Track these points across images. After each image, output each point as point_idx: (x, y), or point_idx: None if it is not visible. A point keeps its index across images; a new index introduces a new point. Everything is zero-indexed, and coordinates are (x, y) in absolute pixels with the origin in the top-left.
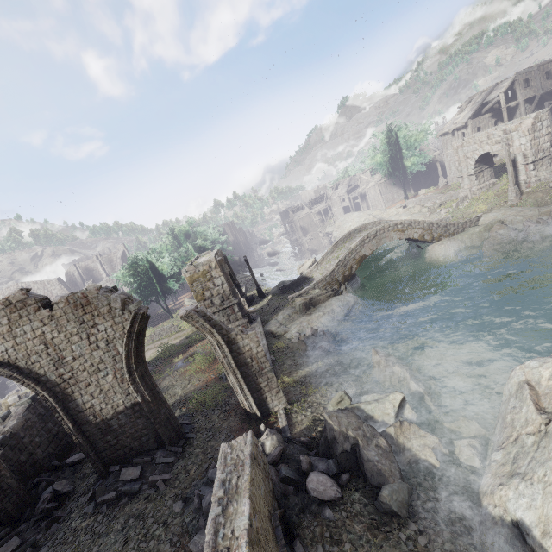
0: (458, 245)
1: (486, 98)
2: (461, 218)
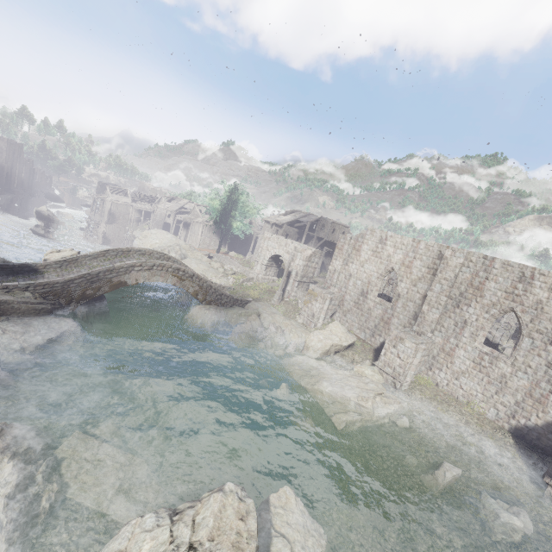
0: (220, 317)
1: (301, 218)
2: (239, 294)
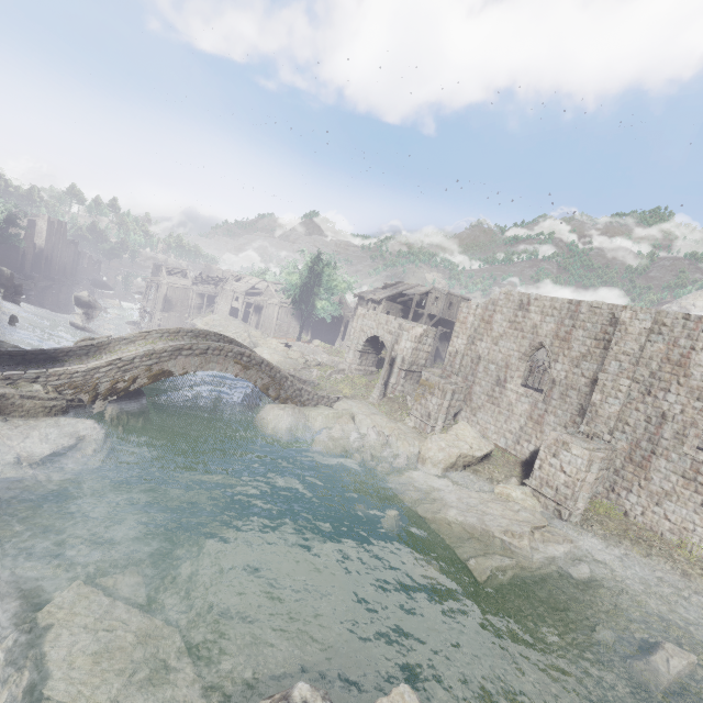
0: (299, 420)
1: (405, 290)
2: (325, 391)
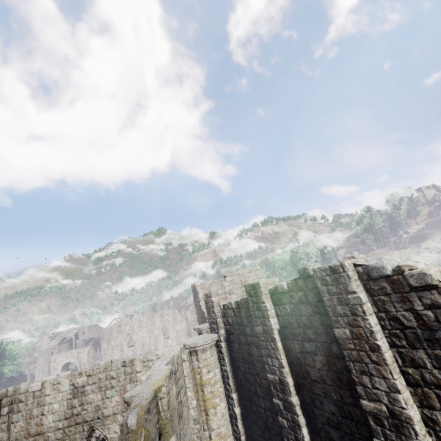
0: None
1: (66, 335)
2: None
